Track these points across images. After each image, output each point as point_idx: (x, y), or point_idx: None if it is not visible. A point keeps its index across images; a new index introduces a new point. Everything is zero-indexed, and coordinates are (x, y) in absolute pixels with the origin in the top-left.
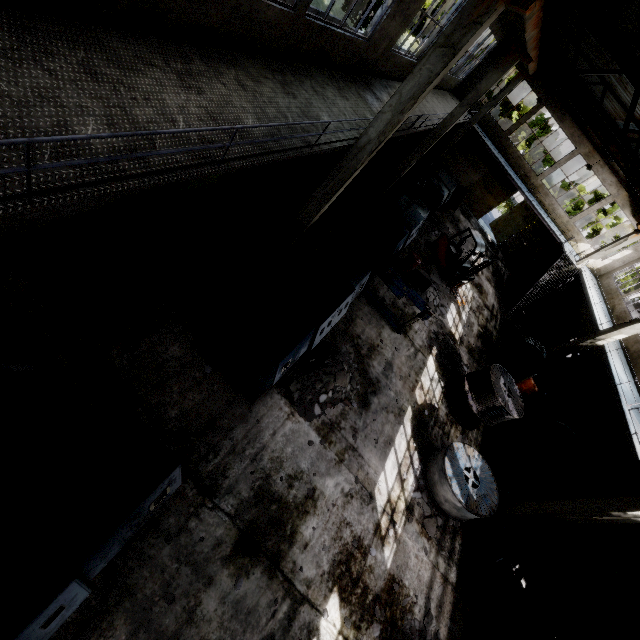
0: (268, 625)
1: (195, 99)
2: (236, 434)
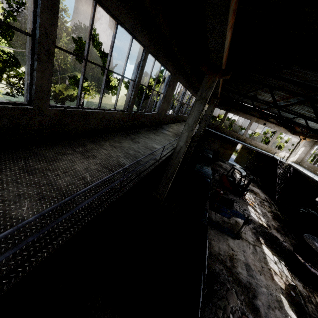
0: None
1: (93, 161)
2: None
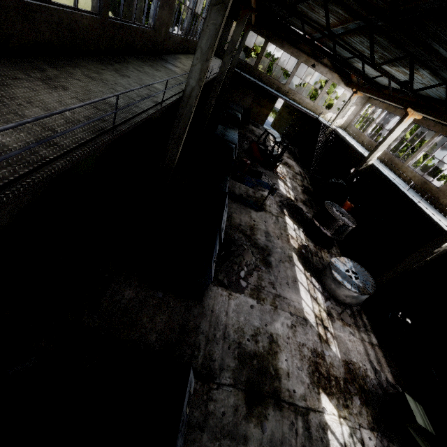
0: (297, 442)
1: (65, 94)
2: (203, 328)
